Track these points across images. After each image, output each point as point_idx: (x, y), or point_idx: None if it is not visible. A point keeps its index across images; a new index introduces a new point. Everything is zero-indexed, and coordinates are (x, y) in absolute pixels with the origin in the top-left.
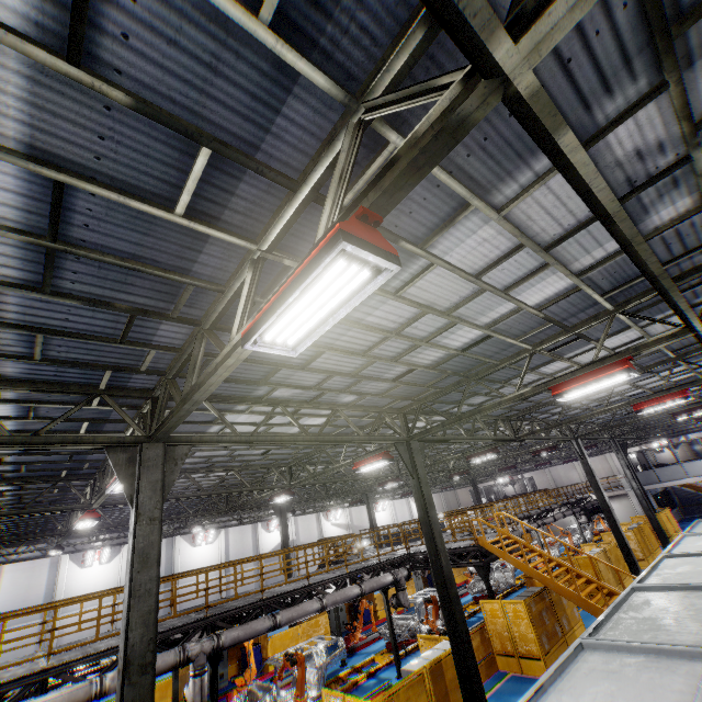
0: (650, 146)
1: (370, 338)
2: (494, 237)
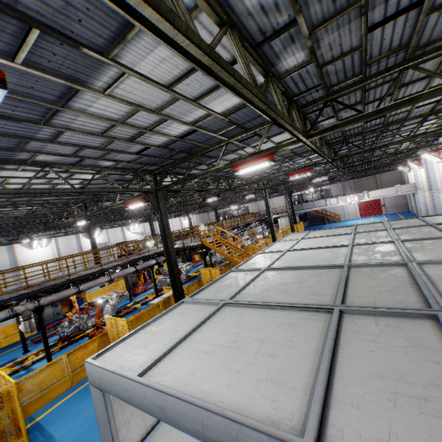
0: (270, 4)
1: (101, 124)
2: (170, 58)
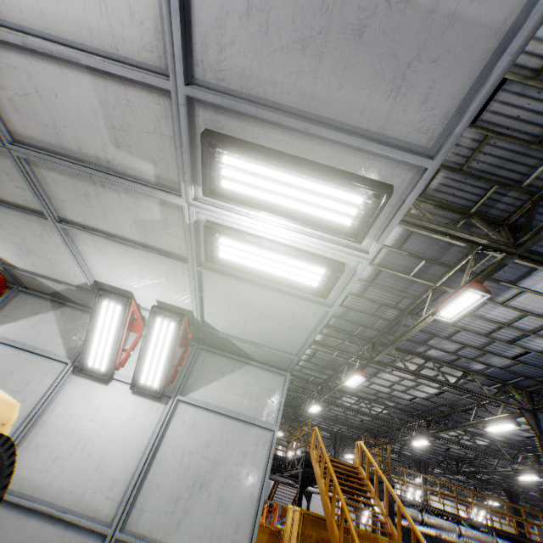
0: None
1: None
2: None
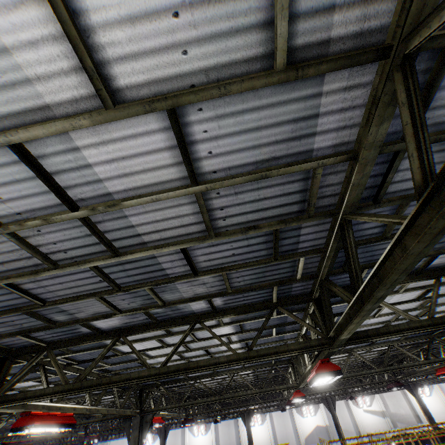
0: None
1: None
2: None
